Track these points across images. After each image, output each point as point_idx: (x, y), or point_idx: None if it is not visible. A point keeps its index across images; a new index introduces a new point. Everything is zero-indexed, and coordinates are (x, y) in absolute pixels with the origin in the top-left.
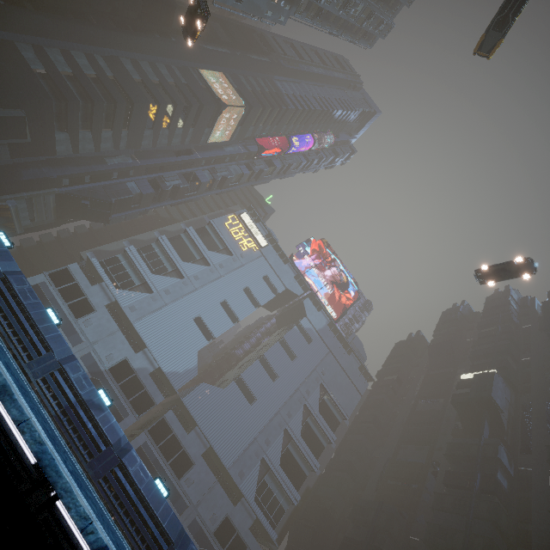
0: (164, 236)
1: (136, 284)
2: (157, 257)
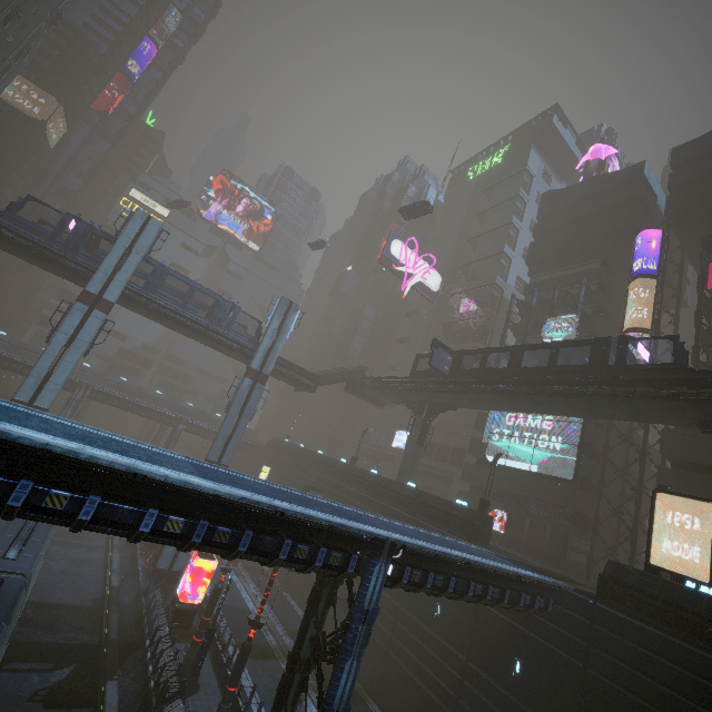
0: None
1: None
2: None
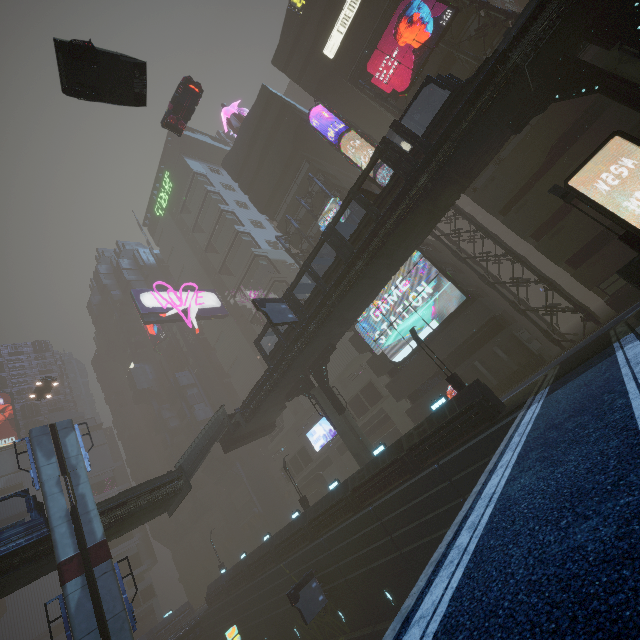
0: None
1: None
2: None
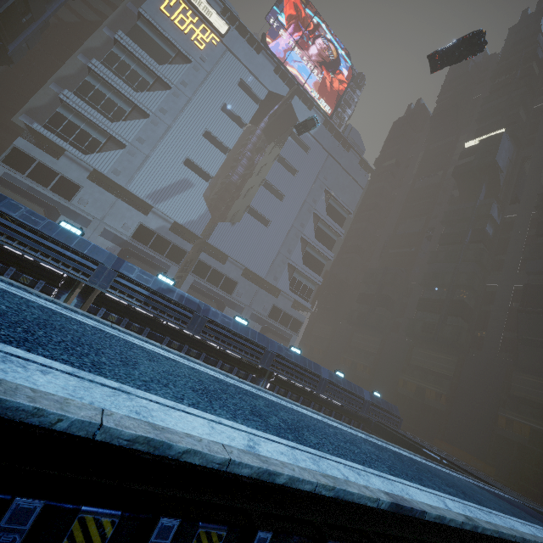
0: (94, 61)
1: (101, 141)
2: (104, 96)
